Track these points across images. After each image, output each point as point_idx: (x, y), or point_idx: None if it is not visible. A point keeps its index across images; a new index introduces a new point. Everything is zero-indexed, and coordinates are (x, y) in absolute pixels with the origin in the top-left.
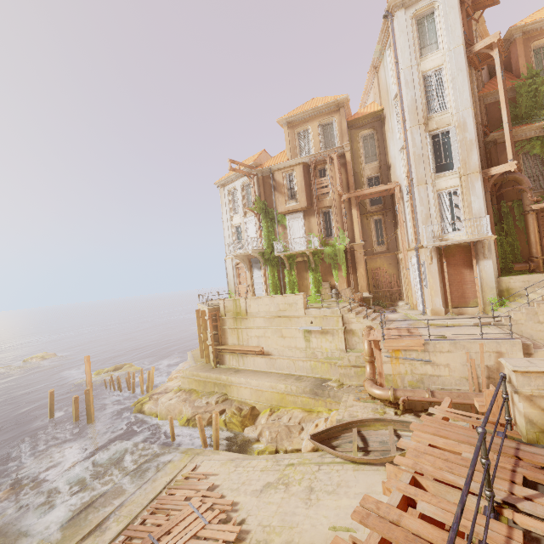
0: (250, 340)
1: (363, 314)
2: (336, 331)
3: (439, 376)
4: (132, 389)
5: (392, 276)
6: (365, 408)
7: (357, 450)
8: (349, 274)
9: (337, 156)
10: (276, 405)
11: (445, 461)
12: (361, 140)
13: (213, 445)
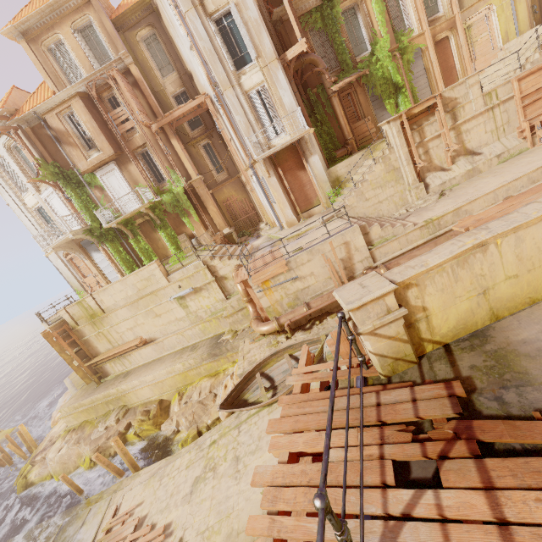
0: (124, 336)
1: (226, 255)
2: (208, 285)
3: (309, 286)
4: (7, 464)
5: (244, 202)
6: (261, 347)
7: (266, 394)
8: (202, 217)
9: (120, 74)
10: (182, 386)
11: (308, 490)
12: (144, 46)
13: (130, 470)
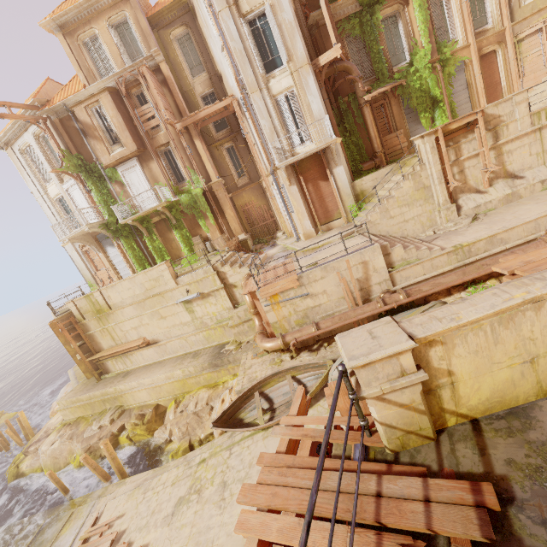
0: (127, 335)
1: (238, 263)
2: (216, 292)
3: (320, 305)
4: (3, 449)
5: (263, 208)
6: (263, 364)
7: (263, 416)
8: (219, 220)
9: (150, 71)
10: (180, 393)
11: None
12: (177, 45)
13: (117, 476)
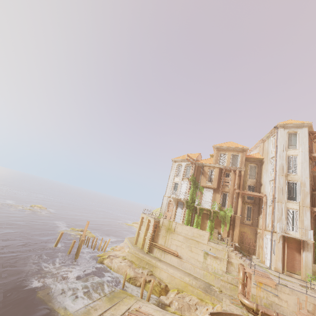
0: (171, 245)
1: (239, 255)
2: (222, 259)
3: (281, 305)
4: (94, 247)
5: (251, 239)
6: (236, 309)
7: None
8: (229, 230)
9: (238, 171)
10: (181, 289)
11: None
12: (249, 167)
13: (147, 298)
